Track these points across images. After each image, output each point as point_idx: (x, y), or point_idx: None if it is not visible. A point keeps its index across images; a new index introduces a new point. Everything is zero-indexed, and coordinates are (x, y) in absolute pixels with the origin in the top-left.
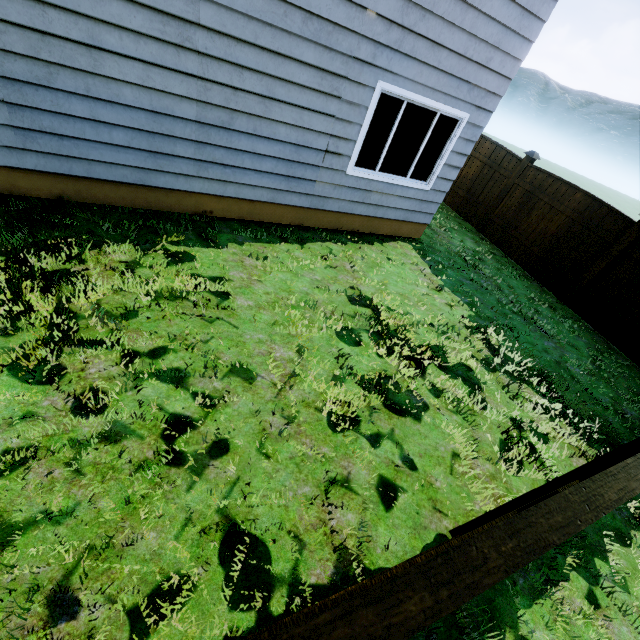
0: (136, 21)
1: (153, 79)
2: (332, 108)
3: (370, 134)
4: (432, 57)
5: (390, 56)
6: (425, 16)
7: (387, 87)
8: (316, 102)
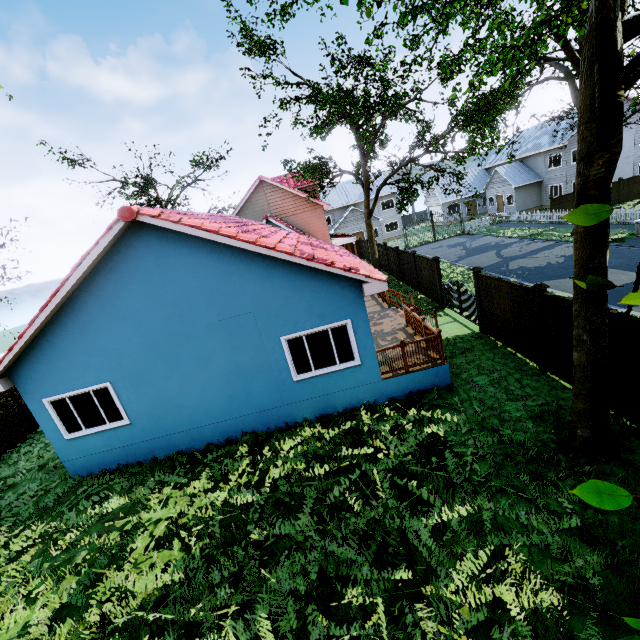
0: None
1: None
2: (632, 170)
3: (639, 170)
4: None
5: (639, 160)
6: None
7: (639, 163)
8: (629, 171)
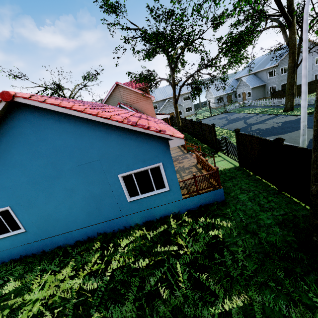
0: (299, 80)
1: (299, 82)
2: (311, 78)
3: (315, 78)
4: (317, 71)
5: (314, 72)
6: (316, 69)
7: (315, 74)
8: (310, 78)
